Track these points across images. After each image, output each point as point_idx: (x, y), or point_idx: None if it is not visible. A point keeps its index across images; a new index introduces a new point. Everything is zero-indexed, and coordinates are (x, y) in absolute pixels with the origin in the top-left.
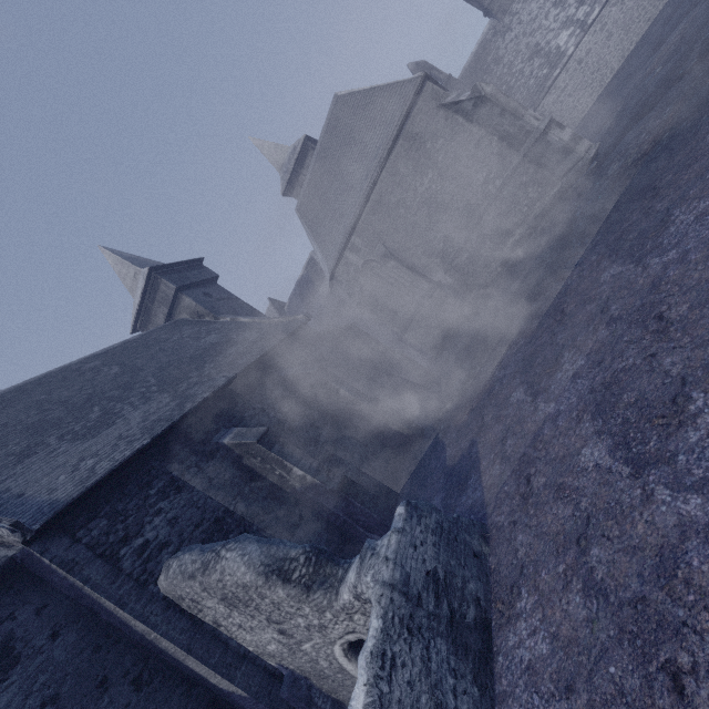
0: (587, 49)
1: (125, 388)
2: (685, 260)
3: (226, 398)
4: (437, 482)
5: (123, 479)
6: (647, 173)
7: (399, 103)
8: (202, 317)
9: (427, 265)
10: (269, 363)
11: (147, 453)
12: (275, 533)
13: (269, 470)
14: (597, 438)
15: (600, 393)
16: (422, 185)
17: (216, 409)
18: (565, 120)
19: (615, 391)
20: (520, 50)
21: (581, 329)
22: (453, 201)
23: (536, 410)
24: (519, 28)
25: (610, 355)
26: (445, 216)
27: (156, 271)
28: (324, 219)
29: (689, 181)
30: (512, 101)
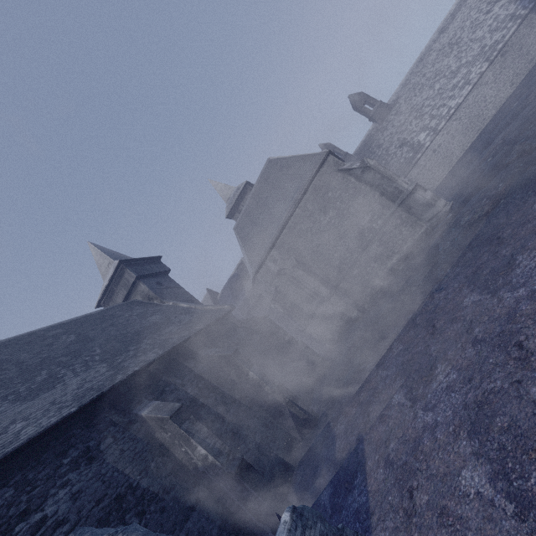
0: (439, 144)
1: (74, 355)
2: (534, 298)
3: (153, 372)
4: (326, 474)
5: (43, 445)
6: (491, 226)
7: (311, 166)
8: (151, 300)
9: (326, 275)
10: (195, 343)
11: (72, 420)
12: (170, 515)
13: (177, 445)
14: (475, 460)
15: (474, 411)
16: (325, 219)
17: (143, 381)
18: (426, 185)
19: (487, 412)
20: (393, 141)
21: (450, 344)
22: (347, 232)
23: (416, 416)
24: (392, 129)
25: (479, 373)
26: (341, 242)
27: (124, 263)
28: (252, 236)
29: (526, 235)
30: (388, 171)
